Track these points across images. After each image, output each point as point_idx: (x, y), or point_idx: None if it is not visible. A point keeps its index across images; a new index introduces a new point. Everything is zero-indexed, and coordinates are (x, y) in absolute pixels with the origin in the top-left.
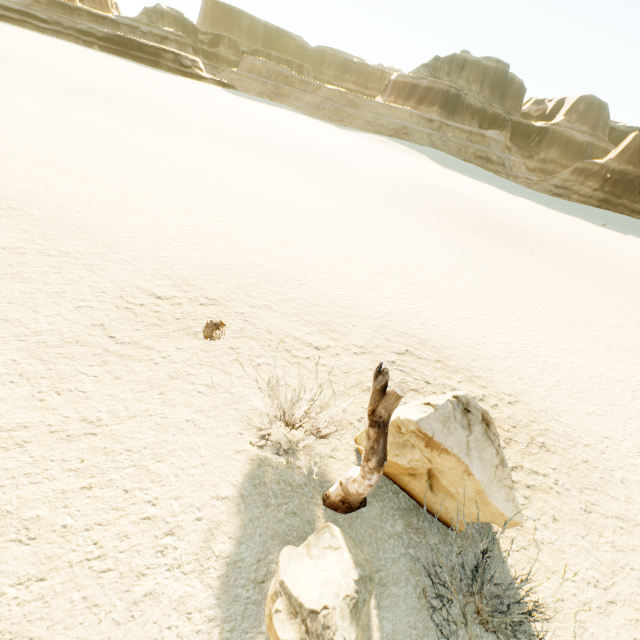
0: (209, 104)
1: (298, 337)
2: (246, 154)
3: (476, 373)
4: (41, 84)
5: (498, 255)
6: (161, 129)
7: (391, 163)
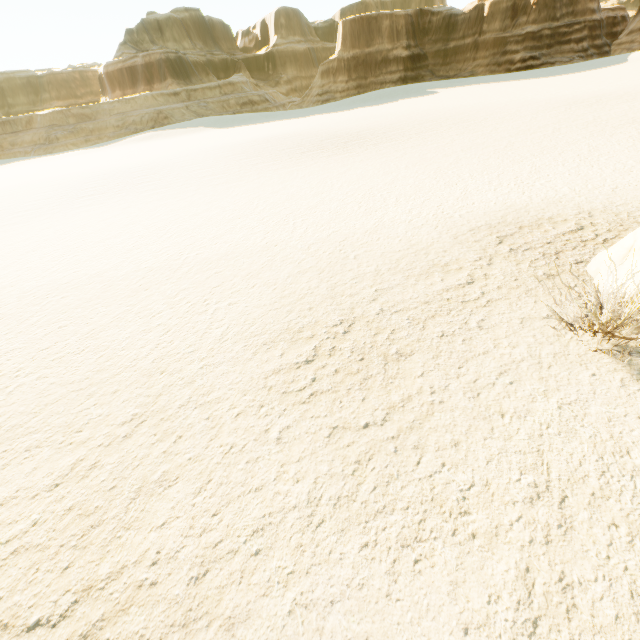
0: None
1: (445, 288)
2: (70, 213)
3: (545, 217)
4: None
5: (385, 153)
6: None
7: (191, 147)
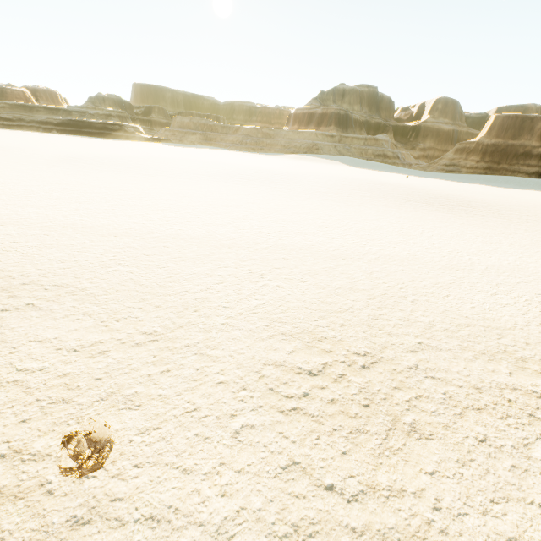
0: (161, 154)
1: (510, 385)
2: (223, 184)
3: None
4: (25, 161)
5: (491, 225)
6: (143, 177)
7: (323, 171)
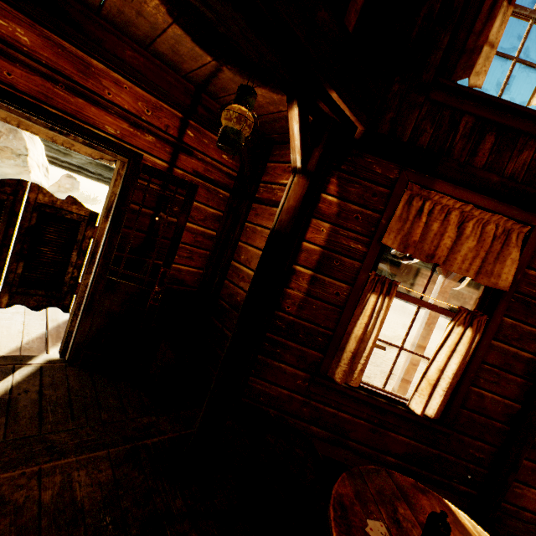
0: None
1: None
2: None
3: None
4: None
5: None
6: None
7: None
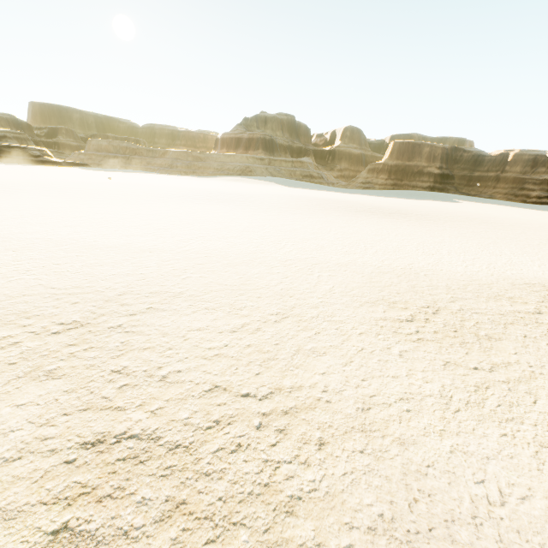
0: (92, 179)
1: (515, 310)
2: (191, 204)
3: None
4: None
5: (427, 225)
6: (103, 201)
7: (266, 191)
